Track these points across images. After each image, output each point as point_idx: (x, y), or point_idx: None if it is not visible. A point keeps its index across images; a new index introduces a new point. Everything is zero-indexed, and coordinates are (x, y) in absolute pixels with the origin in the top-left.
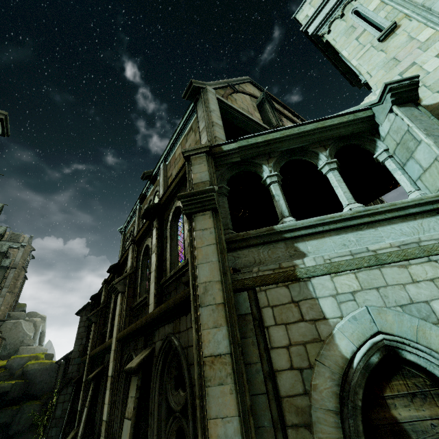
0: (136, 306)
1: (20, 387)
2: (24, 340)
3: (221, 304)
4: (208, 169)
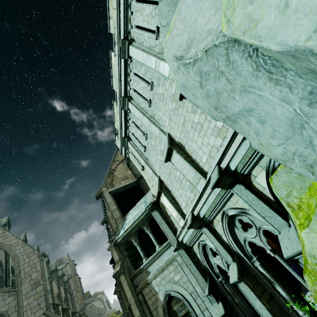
0: None
1: None
2: (100, 312)
3: (134, 303)
4: (117, 253)
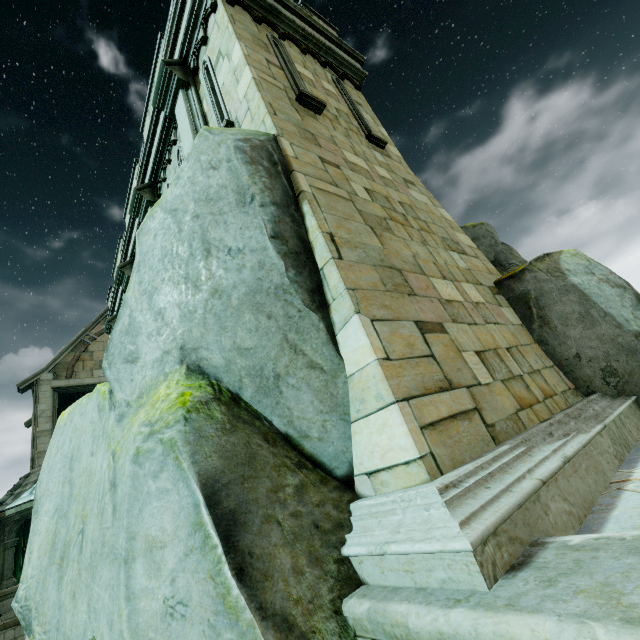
0: None
1: None
2: None
3: None
4: None
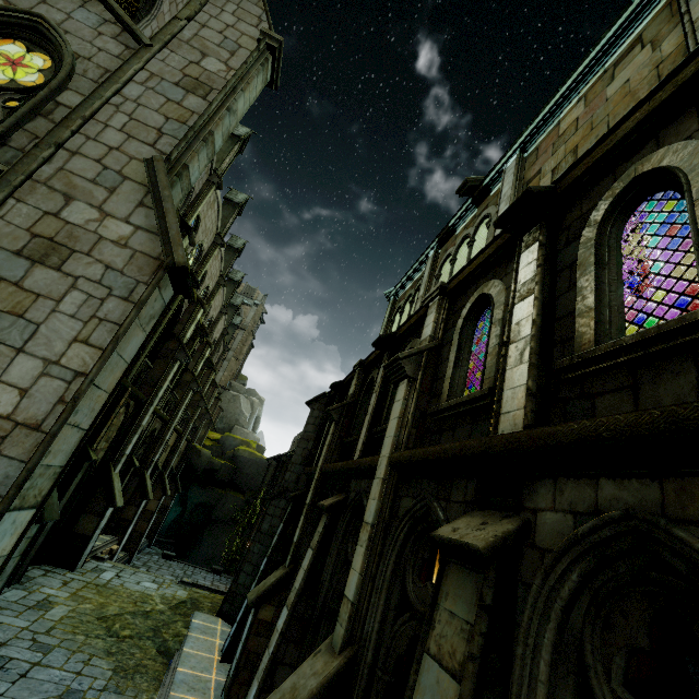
0: (441, 413)
1: (229, 471)
2: (239, 419)
3: None
4: None
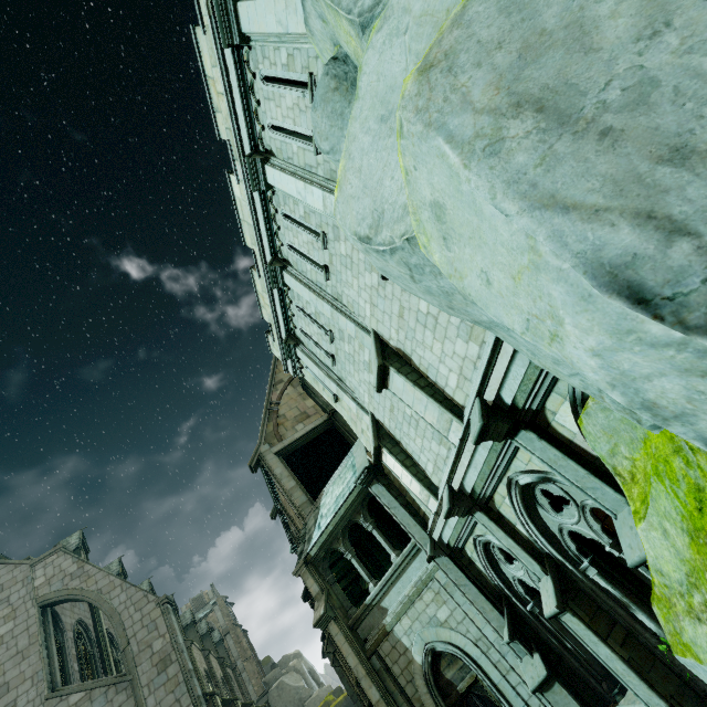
0: None
1: None
2: (301, 695)
3: (366, 675)
4: (314, 578)
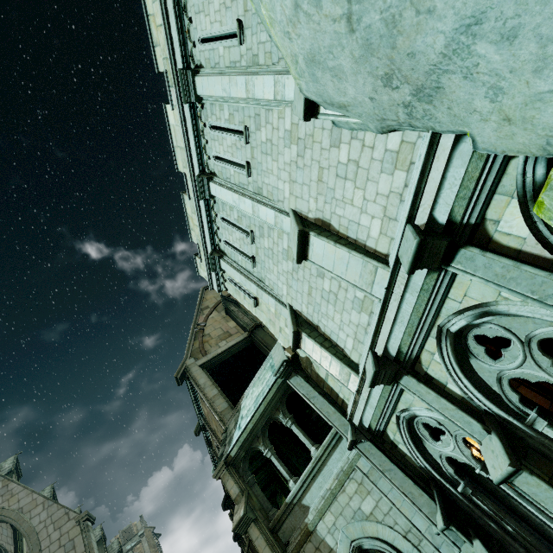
0: None
1: None
2: None
3: None
4: (234, 480)
